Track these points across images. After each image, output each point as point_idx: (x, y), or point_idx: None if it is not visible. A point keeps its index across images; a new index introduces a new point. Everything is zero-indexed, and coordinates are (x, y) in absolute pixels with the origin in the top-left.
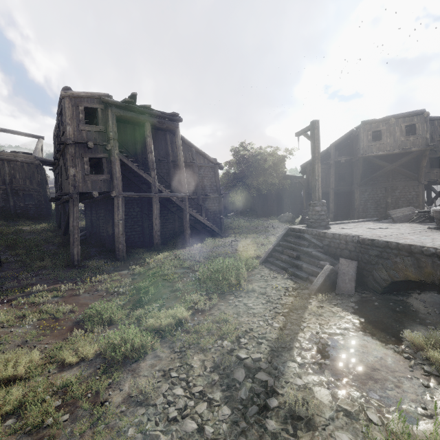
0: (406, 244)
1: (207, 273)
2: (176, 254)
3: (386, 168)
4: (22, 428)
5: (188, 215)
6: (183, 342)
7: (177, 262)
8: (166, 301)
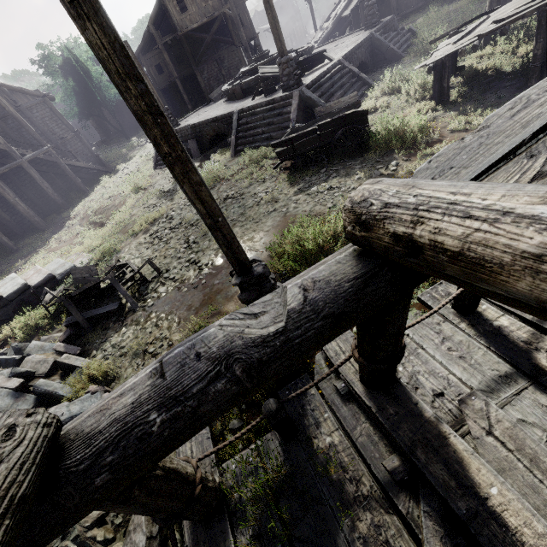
0: (204, 121)
1: (127, 189)
2: (89, 200)
3: (206, 40)
4: (115, 233)
5: (67, 166)
6: (142, 203)
7: (99, 201)
8: (118, 209)
